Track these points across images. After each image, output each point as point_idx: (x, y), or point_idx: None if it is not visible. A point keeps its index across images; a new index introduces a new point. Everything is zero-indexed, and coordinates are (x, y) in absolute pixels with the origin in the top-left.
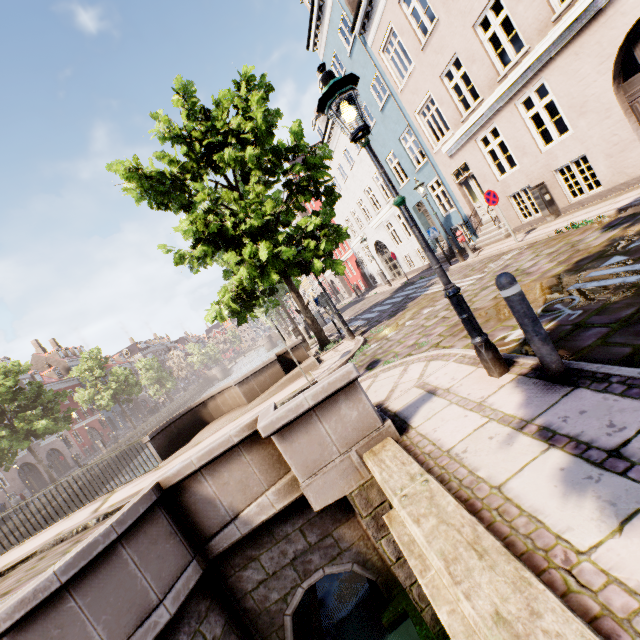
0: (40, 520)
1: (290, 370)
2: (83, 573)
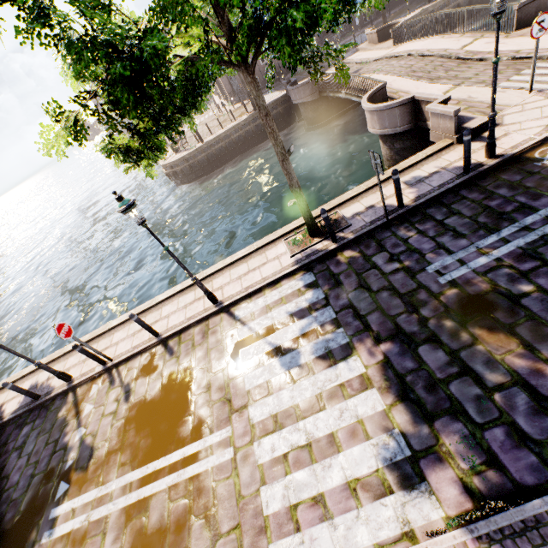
0: None
1: None
2: (388, 110)
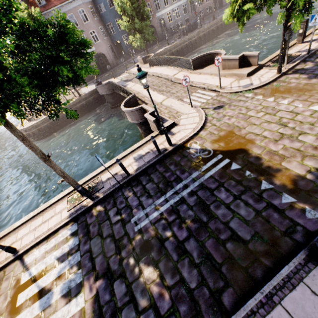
0: (201, 36)
1: (245, 66)
2: (132, 112)
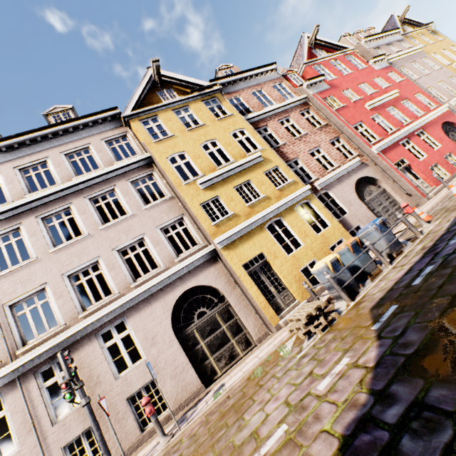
0: None
1: None
2: None
